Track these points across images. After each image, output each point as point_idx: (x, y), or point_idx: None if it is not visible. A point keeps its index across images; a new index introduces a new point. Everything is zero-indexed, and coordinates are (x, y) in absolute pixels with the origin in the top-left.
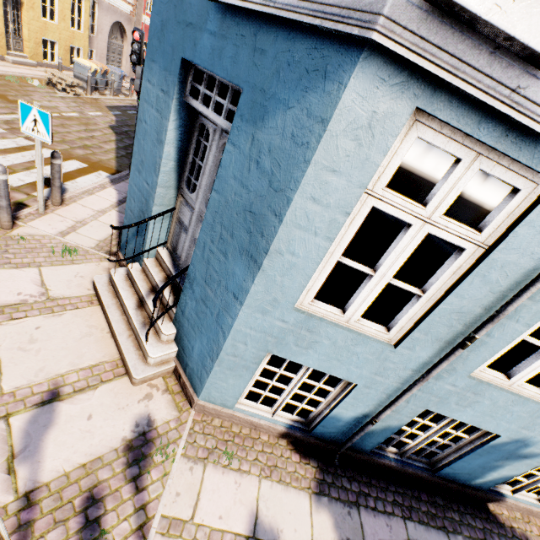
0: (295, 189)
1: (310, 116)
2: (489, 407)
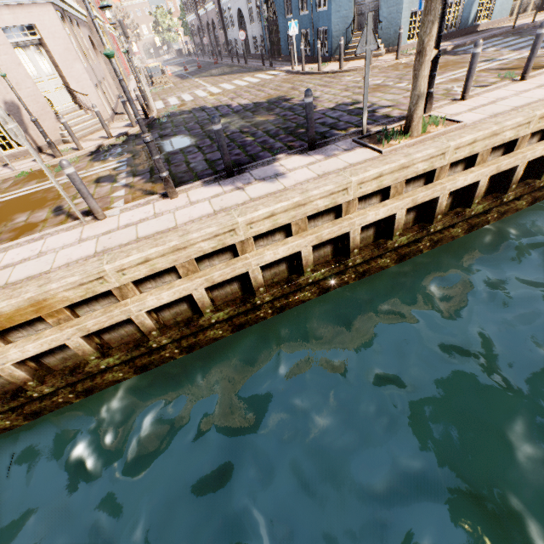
0: None
1: None
2: None
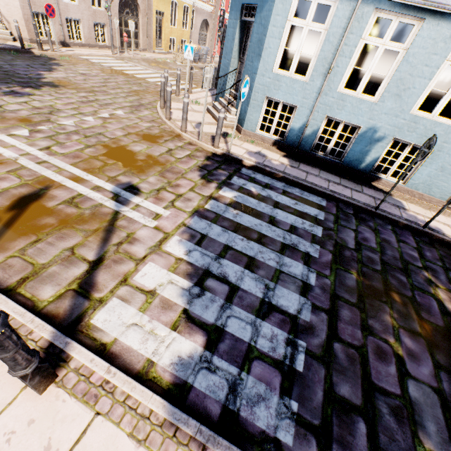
0: (269, 24)
1: (271, 2)
2: (351, 108)
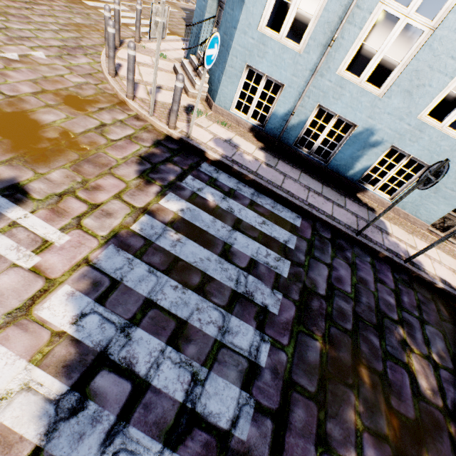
0: None
1: None
2: (349, 99)
